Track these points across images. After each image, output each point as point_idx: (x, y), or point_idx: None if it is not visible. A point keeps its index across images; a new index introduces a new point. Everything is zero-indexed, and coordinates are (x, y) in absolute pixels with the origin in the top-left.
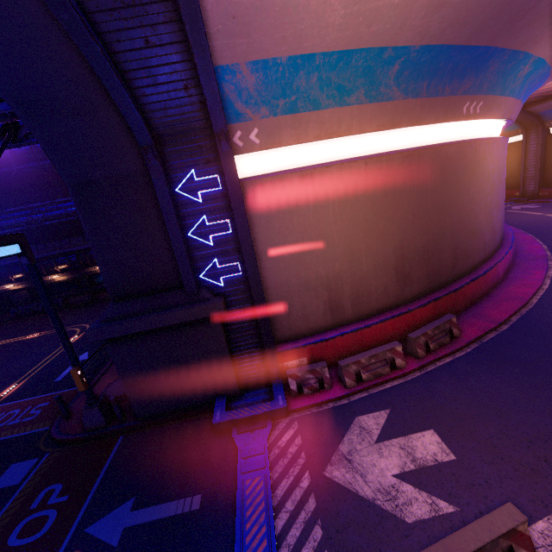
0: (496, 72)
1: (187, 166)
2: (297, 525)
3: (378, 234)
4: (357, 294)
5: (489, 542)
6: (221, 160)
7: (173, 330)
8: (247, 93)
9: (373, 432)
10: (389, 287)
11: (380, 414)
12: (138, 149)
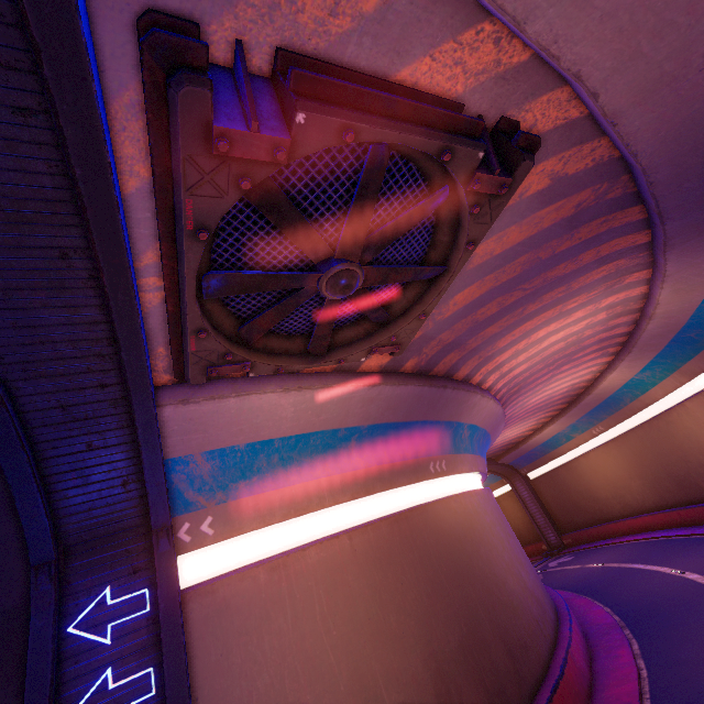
0: (442, 436)
1: (100, 583)
2: None
3: (392, 637)
4: None
5: None
6: (155, 565)
7: None
8: (202, 480)
9: None
10: None
11: None
12: (25, 571)
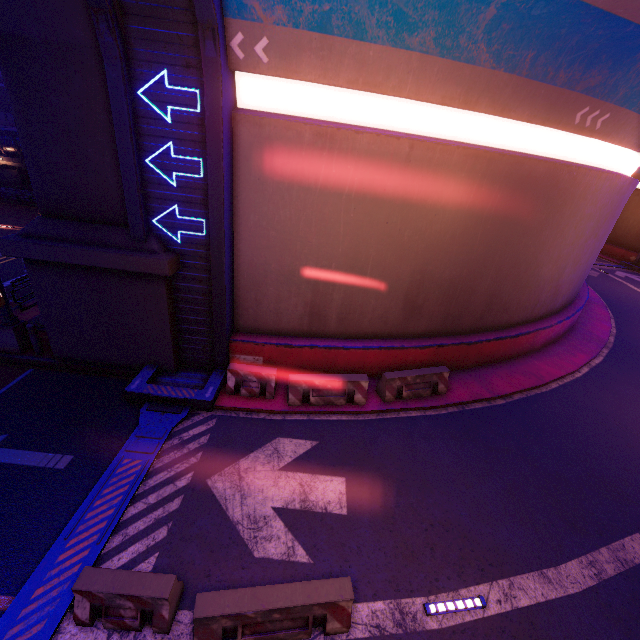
0: None
1: (158, 61)
2: (147, 520)
3: (398, 245)
4: (348, 308)
5: (300, 606)
6: (203, 69)
7: (107, 275)
8: None
9: (285, 459)
10: (391, 313)
11: (305, 443)
12: (89, 10)
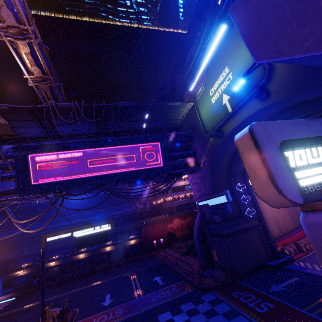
0: None
1: (237, 182)
2: None
3: None
4: (283, 223)
5: None
6: (246, 180)
7: (244, 232)
8: None
9: None
10: (290, 222)
11: None
12: (228, 178)
